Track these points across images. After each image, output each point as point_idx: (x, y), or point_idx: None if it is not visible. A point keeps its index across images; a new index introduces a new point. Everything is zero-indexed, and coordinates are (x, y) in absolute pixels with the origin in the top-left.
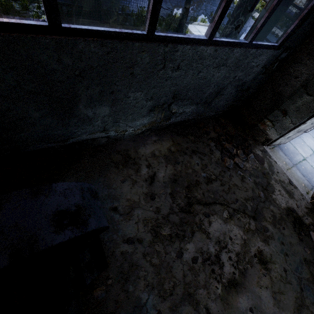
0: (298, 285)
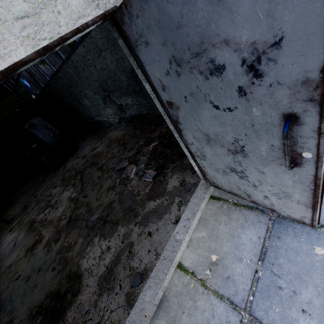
0: (0, 302)
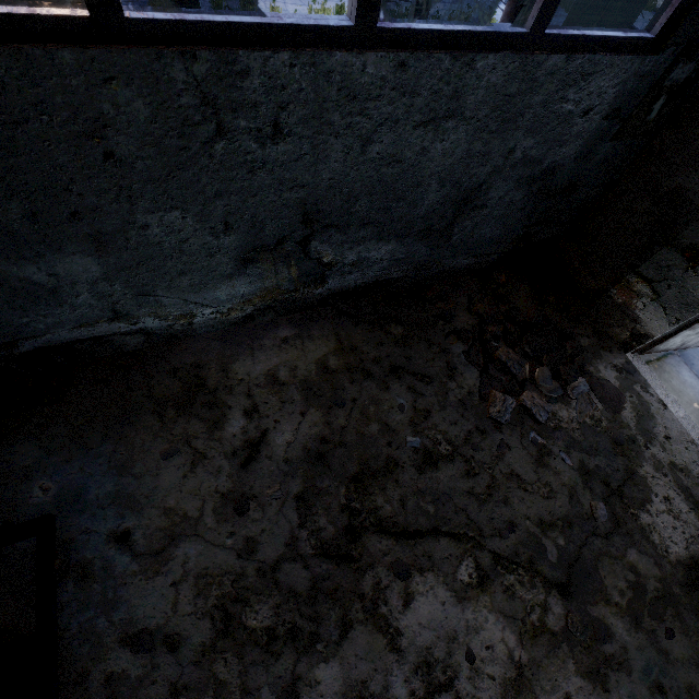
0: None
